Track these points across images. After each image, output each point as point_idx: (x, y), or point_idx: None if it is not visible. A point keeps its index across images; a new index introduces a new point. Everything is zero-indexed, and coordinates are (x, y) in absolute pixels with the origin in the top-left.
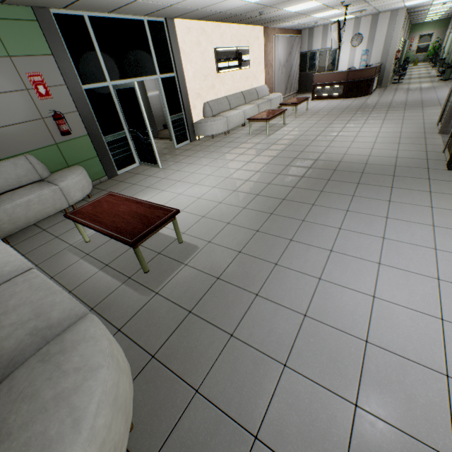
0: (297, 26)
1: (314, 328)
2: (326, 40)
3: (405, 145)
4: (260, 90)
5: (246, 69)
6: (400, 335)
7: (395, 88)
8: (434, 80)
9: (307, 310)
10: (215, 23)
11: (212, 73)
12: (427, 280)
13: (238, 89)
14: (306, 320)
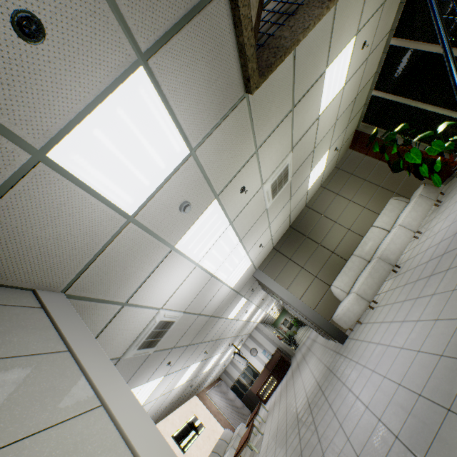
0: (216, 376)
1: (365, 451)
2: (238, 367)
3: (323, 357)
4: (224, 435)
5: (203, 430)
6: (383, 399)
7: (298, 348)
8: (309, 329)
9: (356, 454)
10: (164, 419)
11: (180, 456)
12: (371, 376)
13: (207, 451)
14: (359, 456)
